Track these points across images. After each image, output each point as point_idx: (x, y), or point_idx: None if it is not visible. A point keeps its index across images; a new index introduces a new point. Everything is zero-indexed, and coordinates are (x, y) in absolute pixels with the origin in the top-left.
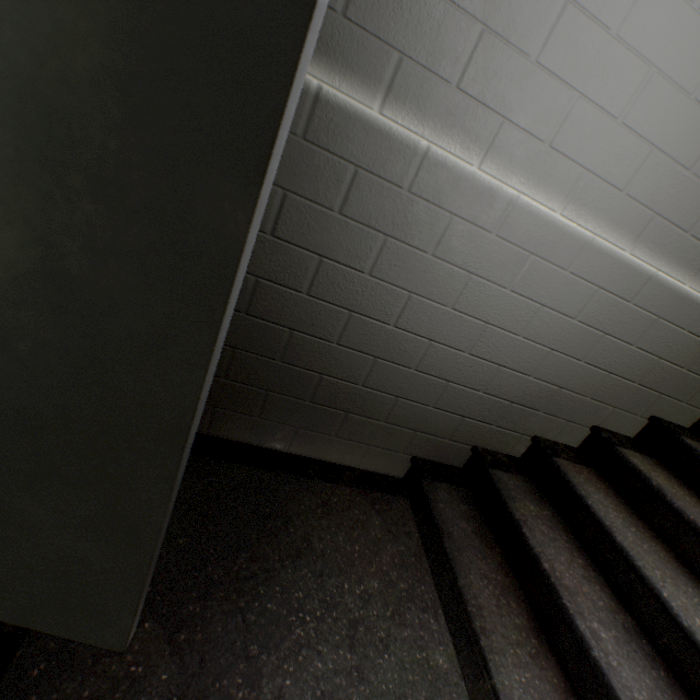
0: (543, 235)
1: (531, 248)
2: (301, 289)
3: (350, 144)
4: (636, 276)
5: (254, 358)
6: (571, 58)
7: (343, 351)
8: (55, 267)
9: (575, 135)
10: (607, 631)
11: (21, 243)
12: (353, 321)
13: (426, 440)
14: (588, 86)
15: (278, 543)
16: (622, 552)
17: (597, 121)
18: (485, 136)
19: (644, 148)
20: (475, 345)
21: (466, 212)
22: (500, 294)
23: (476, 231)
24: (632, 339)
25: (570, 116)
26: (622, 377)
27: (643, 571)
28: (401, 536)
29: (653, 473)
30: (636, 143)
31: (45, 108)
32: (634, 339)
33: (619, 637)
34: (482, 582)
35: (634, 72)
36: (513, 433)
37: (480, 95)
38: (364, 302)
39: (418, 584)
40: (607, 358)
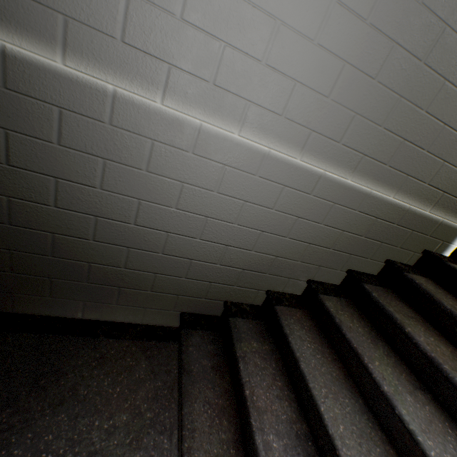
0: (230, 151)
1: (223, 161)
2: (49, 203)
3: (48, 91)
4: (309, 176)
5: (30, 256)
6: (210, 15)
7: (101, 245)
8: None
9: (232, 75)
10: (280, 441)
11: None
12: (101, 223)
13: (187, 300)
14: (231, 37)
15: (45, 395)
16: (303, 377)
17: (246, 64)
18: (159, 79)
19: (289, 82)
20: (203, 232)
21: (163, 138)
22: (210, 196)
23: (176, 151)
24: (320, 219)
25: (223, 61)
26: (320, 246)
27: (312, 391)
28: (162, 374)
29: (340, 312)
30: (281, 79)
31: None
32: (321, 219)
33: (289, 444)
34: (204, 408)
35: (265, 25)
36: (251, 290)
37: (144, 47)
38: (105, 209)
39: (163, 412)
40: (305, 234)
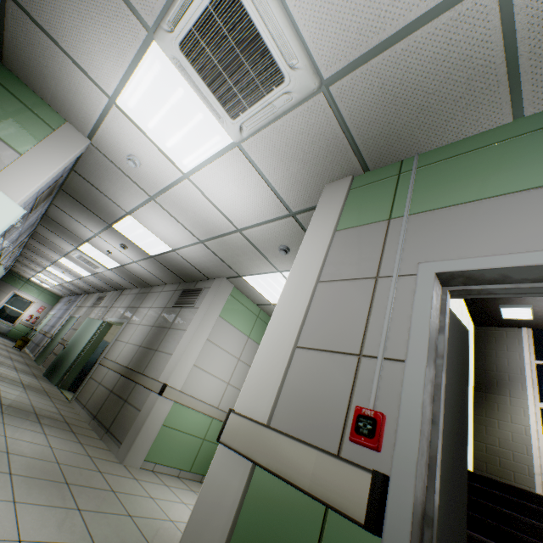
0: None
1: None
2: None
3: None
4: None
5: None
6: None
7: None
8: (442, 536)
9: None
10: None
11: (437, 529)
12: None
13: None
14: None
15: None
16: None
17: None
18: None
19: None
20: None
21: None
22: None
23: None
24: None
25: None
26: None
27: None
28: None
29: None
30: None
31: (442, 480)
32: None
33: None
34: None
35: None
36: None
37: None
38: None
39: None
40: None
